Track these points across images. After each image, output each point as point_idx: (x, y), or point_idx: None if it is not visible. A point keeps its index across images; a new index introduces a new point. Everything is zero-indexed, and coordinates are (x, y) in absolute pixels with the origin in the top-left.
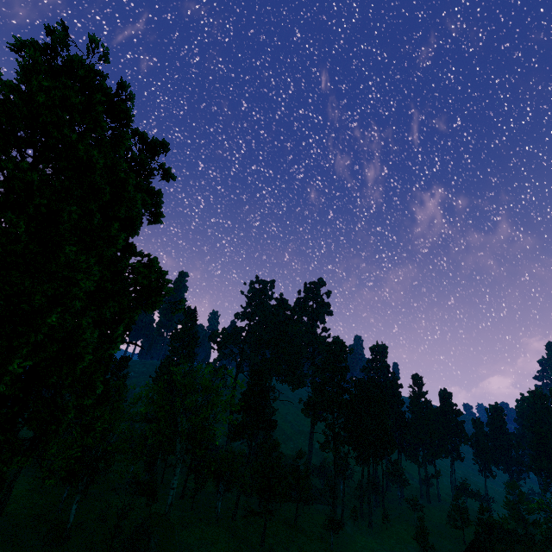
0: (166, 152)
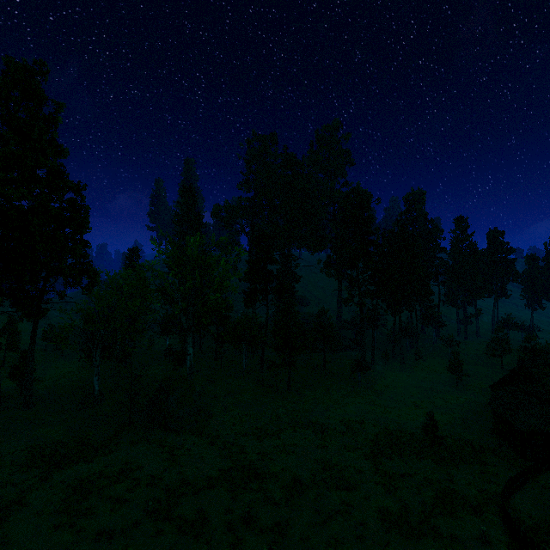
0: None
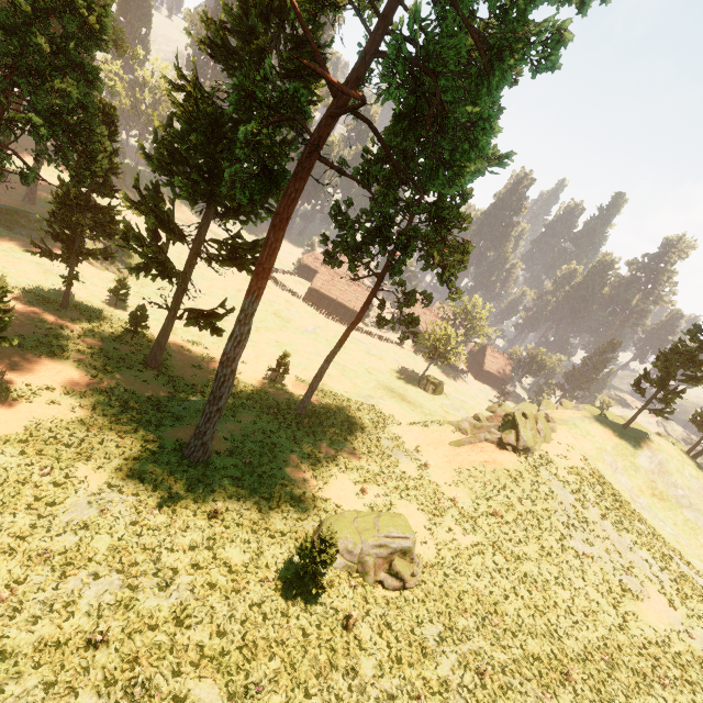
0: None
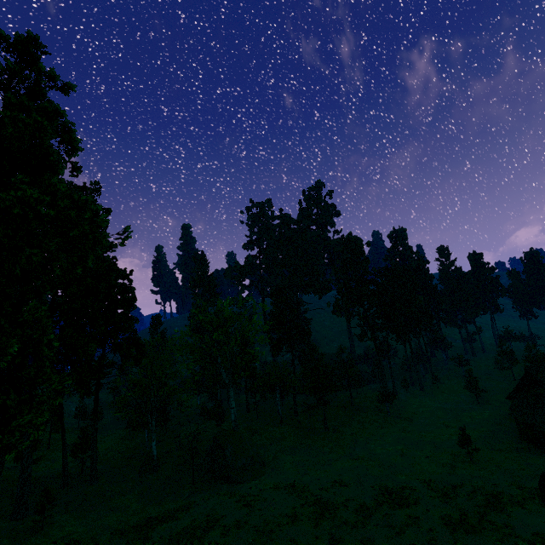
0: (39, 49)
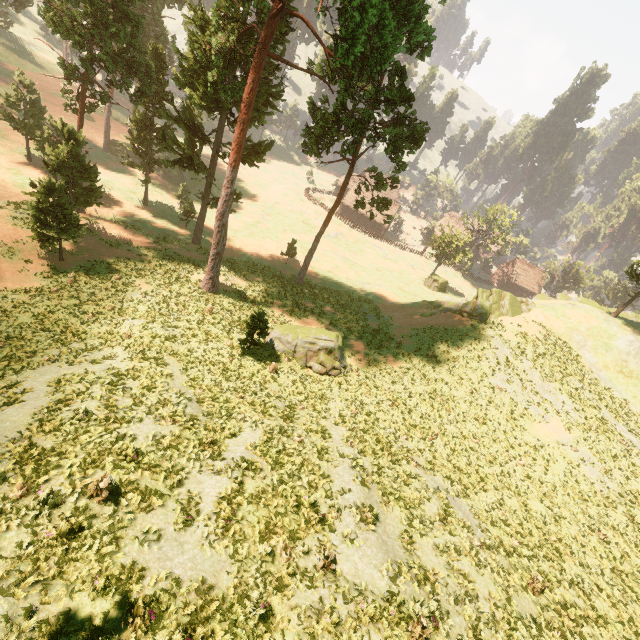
0: None
